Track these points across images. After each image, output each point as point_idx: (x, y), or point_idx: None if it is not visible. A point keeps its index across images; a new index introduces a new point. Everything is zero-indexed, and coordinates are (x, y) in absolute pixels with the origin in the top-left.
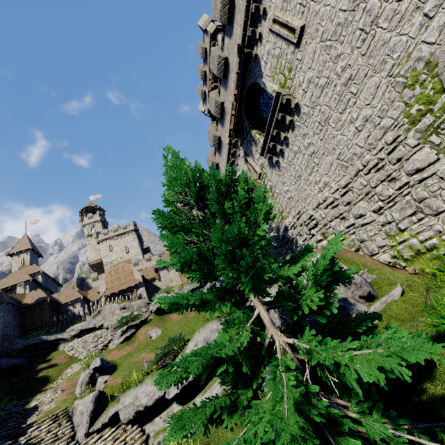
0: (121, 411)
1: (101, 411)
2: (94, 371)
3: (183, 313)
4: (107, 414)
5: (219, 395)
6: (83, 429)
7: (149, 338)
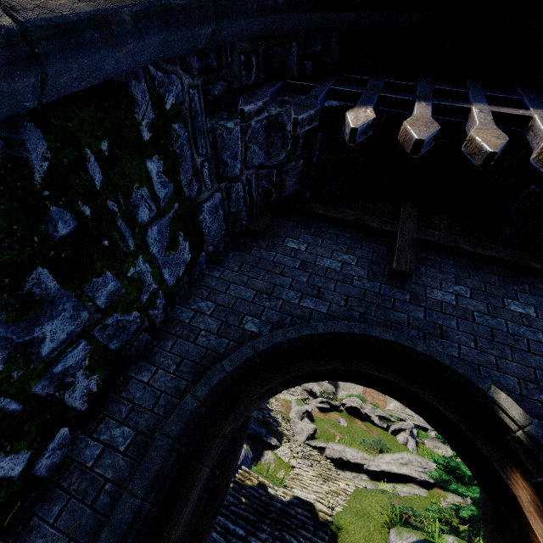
0: (329, 449)
1: (312, 438)
2: (306, 412)
3: (367, 427)
4: (319, 443)
5: (406, 493)
6: (302, 437)
7: (337, 422)
